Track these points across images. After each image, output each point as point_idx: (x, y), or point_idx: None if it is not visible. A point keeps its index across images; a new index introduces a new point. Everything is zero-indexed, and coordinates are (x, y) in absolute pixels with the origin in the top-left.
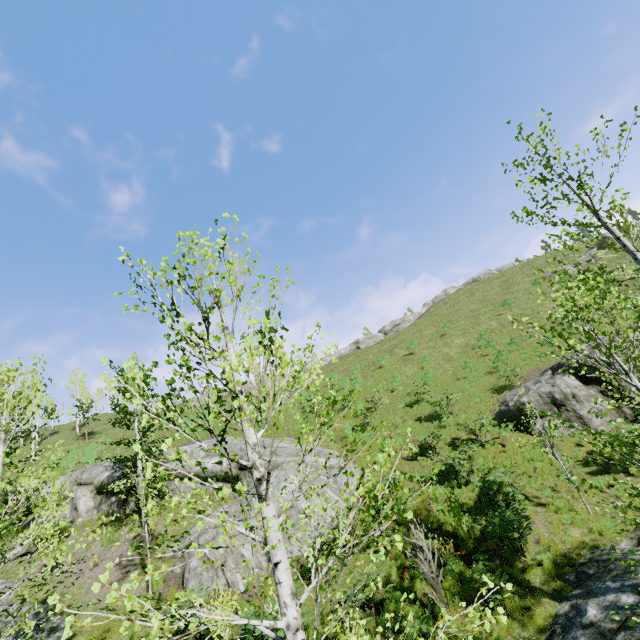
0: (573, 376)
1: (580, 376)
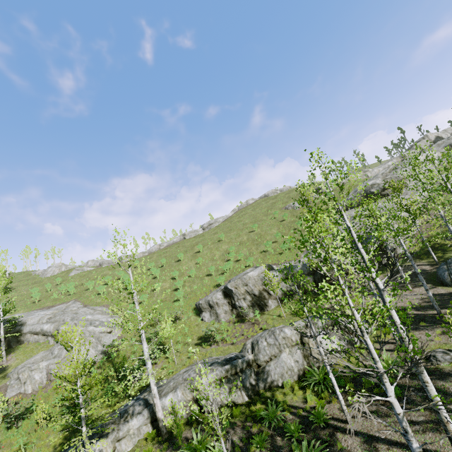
0: (222, 293)
1: (226, 292)
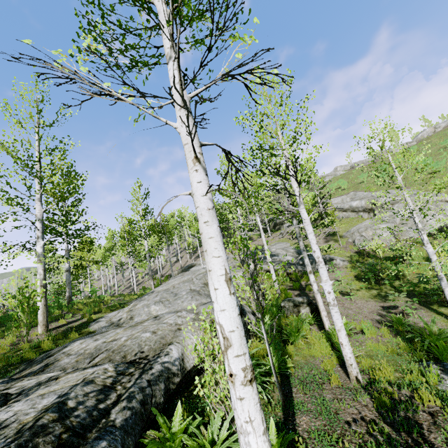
0: None
1: None
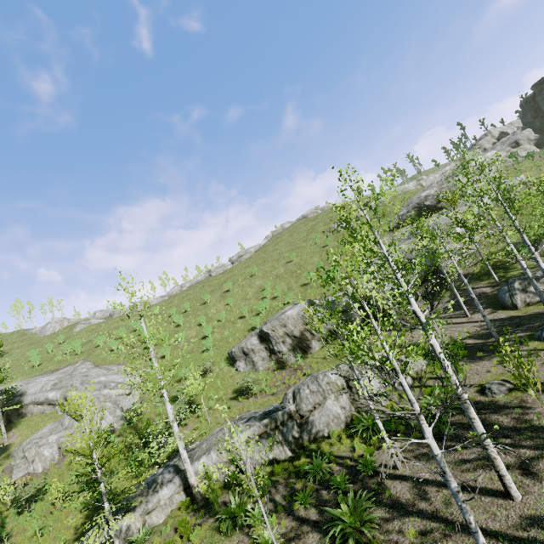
0: (257, 337)
1: (262, 336)
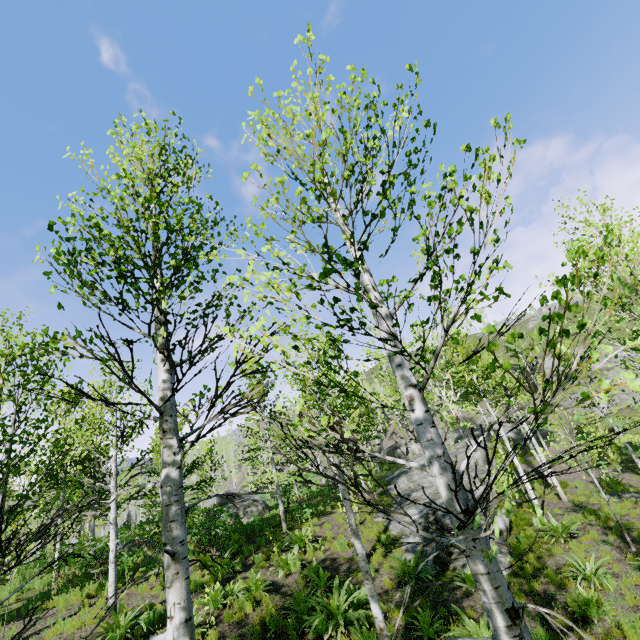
0: None
1: None
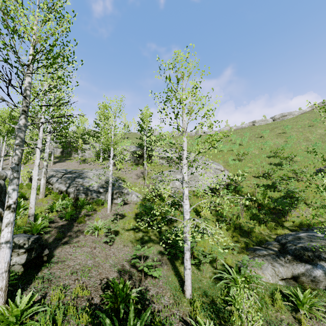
0: None
1: None
